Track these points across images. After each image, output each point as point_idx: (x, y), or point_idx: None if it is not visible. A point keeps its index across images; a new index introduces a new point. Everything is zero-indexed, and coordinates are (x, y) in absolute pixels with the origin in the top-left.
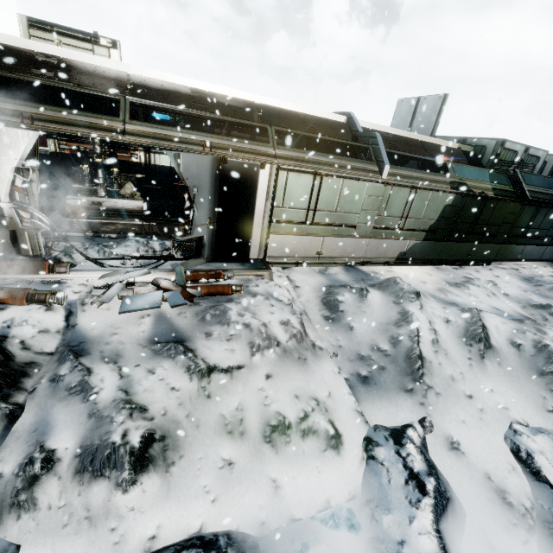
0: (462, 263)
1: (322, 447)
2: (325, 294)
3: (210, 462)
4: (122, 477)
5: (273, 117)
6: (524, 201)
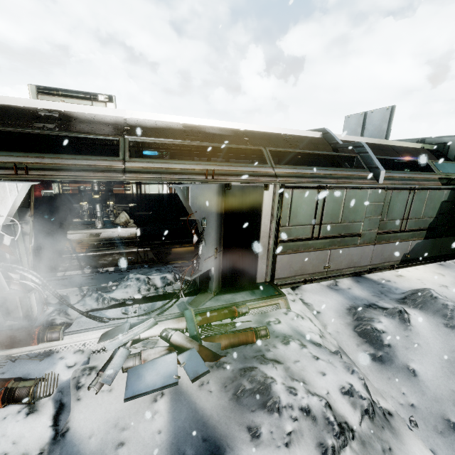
0: None
1: None
2: (354, 320)
3: None
4: None
5: (259, 140)
6: None
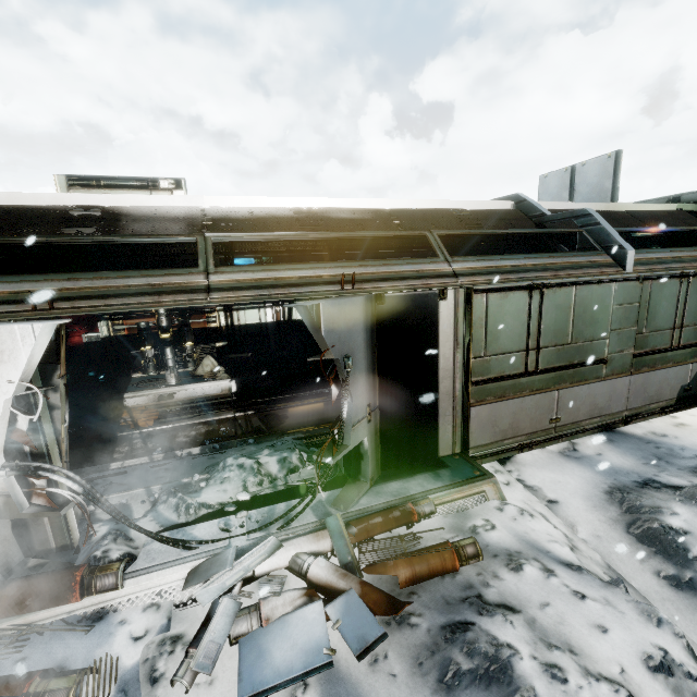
0: None
1: None
2: (624, 512)
3: None
4: None
5: (417, 222)
6: None
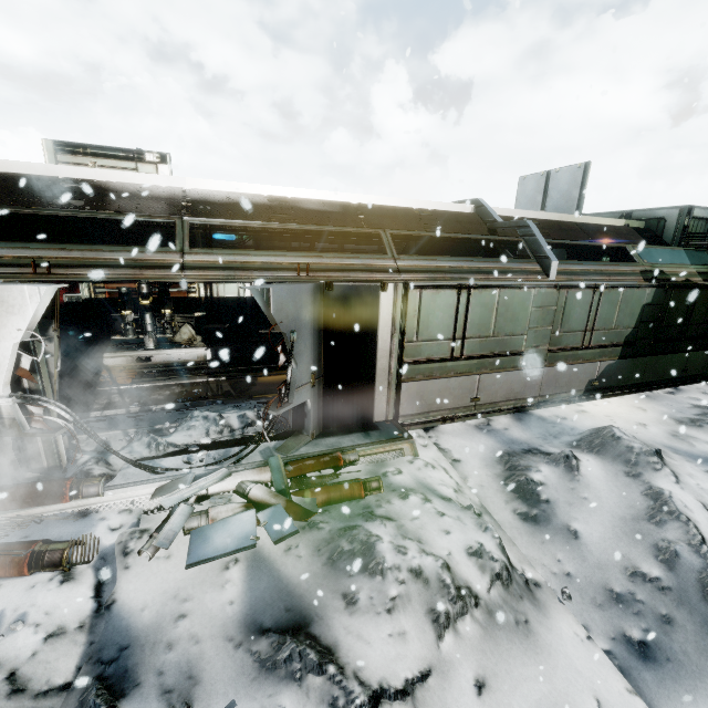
0: (677, 382)
1: None
2: (505, 469)
3: None
4: None
5: (380, 219)
6: None
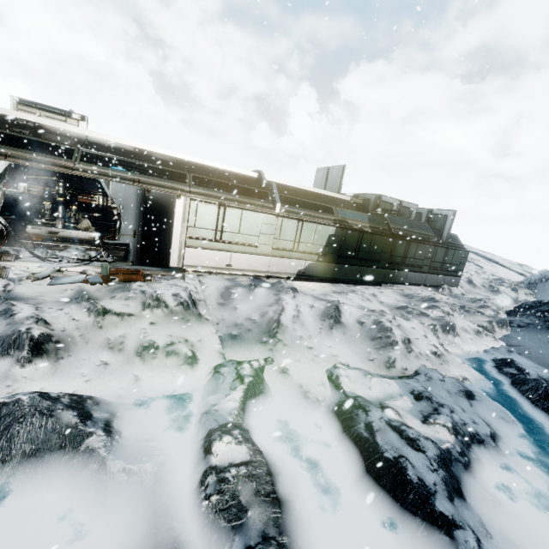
0: (356, 282)
1: (180, 363)
2: (224, 290)
3: (91, 362)
4: (22, 355)
5: (197, 170)
6: (395, 236)
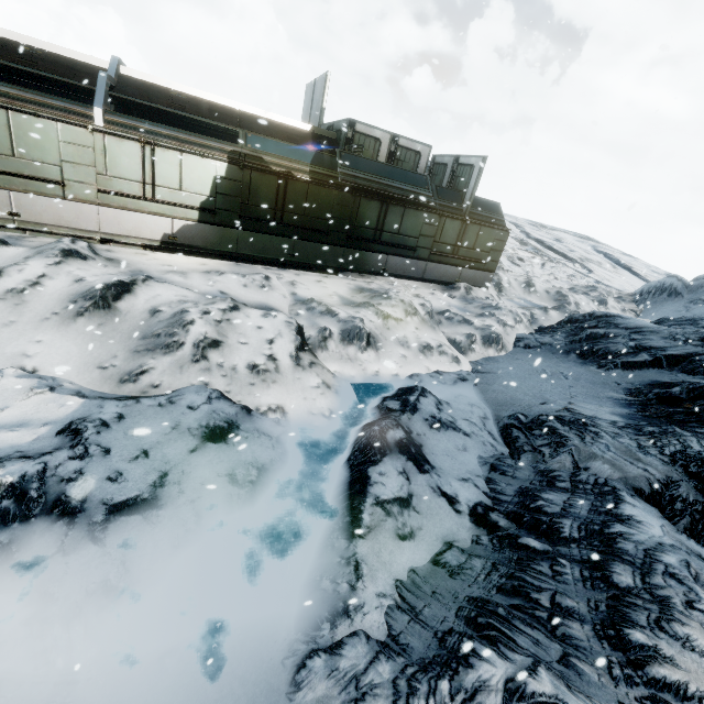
0: (286, 265)
1: None
2: None
3: None
4: None
5: None
6: (357, 192)
